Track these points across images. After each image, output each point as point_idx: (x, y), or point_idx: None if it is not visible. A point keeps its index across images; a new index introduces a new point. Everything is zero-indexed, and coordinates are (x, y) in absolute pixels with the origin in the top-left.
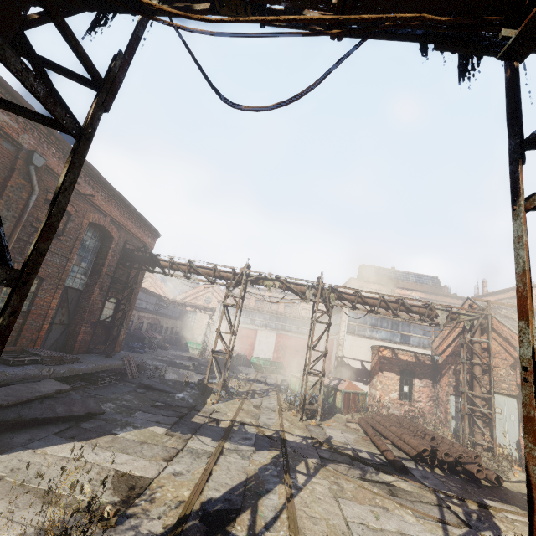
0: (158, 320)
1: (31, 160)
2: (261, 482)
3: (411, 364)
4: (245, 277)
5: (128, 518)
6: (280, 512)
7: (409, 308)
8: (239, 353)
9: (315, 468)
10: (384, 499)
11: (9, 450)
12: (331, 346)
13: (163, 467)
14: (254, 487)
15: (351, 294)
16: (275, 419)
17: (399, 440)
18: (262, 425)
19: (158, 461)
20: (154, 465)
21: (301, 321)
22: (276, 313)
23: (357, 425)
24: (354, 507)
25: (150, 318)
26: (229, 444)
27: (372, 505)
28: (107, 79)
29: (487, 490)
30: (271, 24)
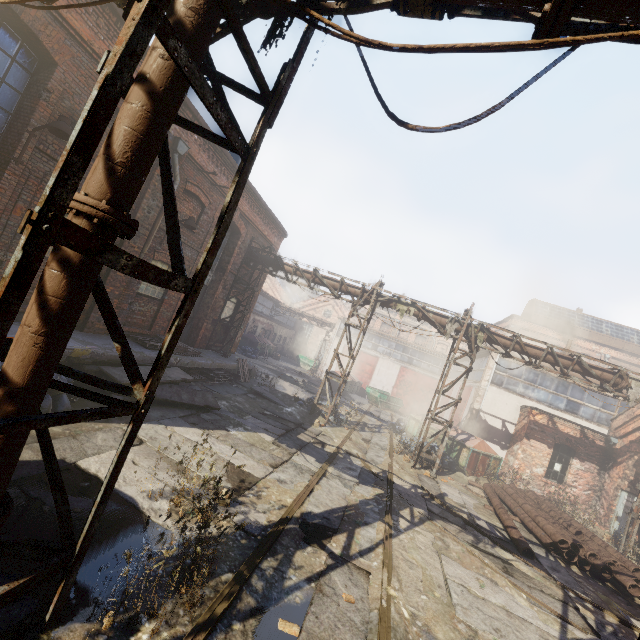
0: (272, 326)
1: (176, 148)
2: (361, 514)
3: (573, 440)
4: (375, 297)
5: (239, 504)
6: (377, 545)
7: (586, 369)
8: (353, 379)
9: (420, 518)
10: (495, 573)
11: (148, 421)
12: (466, 394)
13: (269, 472)
14: (353, 516)
15: (506, 337)
16: (385, 458)
17: (532, 522)
18: (369, 460)
19: (265, 465)
20: (261, 467)
21: (433, 357)
22: (405, 343)
23: (480, 490)
24: (457, 568)
25: (264, 323)
26: (332, 469)
27: (479, 573)
28: (275, 94)
29: (639, 610)
30: (462, 14)
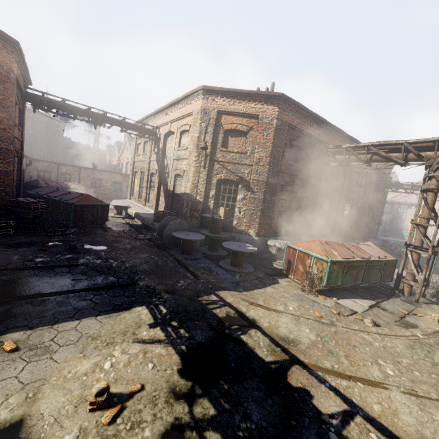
0: None
1: None
2: None
3: None
4: None
5: None
6: None
7: None
8: None
9: None
10: None
11: None
12: None
13: None
14: None
15: None
16: None
17: None
18: None
19: None
20: None
21: None
22: None
23: None
24: None
25: None
26: None
27: None
28: None
29: None
30: None
